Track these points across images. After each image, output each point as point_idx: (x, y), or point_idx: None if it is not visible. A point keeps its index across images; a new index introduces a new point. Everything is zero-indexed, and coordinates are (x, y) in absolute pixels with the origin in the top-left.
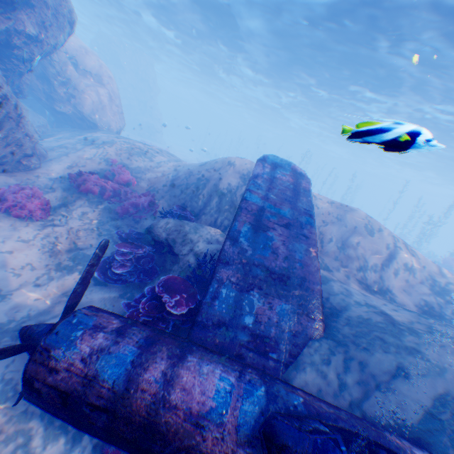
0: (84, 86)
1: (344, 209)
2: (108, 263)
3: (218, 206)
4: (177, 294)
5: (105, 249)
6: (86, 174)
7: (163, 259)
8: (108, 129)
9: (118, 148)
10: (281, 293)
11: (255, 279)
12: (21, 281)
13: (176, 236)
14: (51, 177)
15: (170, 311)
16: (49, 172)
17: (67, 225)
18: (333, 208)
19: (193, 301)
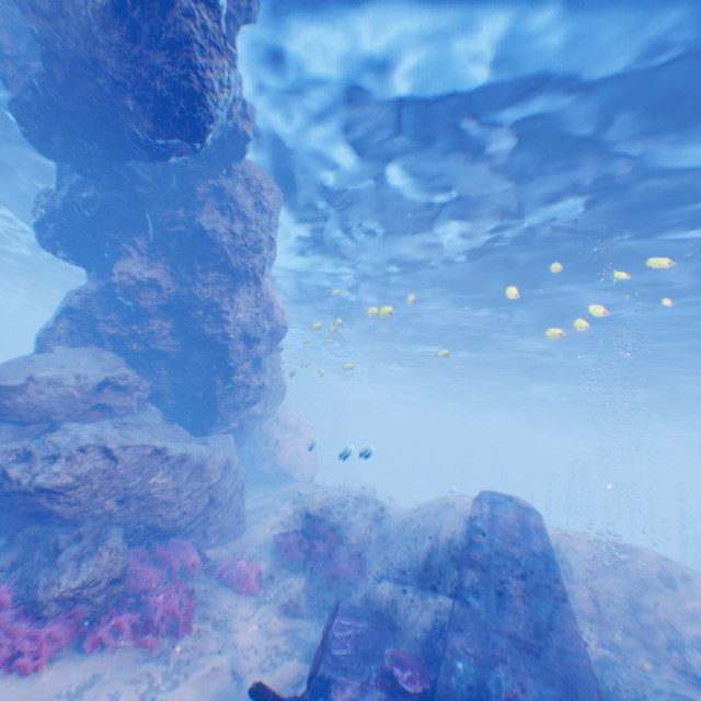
0: (282, 437)
1: (617, 549)
2: (326, 643)
3: (442, 562)
4: (408, 667)
5: (337, 608)
6: (292, 536)
7: (384, 639)
8: (301, 477)
9: (318, 500)
10: (533, 668)
11: (496, 649)
12: (249, 663)
13: (397, 603)
14: (257, 543)
15: (403, 692)
16: (255, 538)
17: (276, 600)
18: (598, 549)
19: (427, 680)
